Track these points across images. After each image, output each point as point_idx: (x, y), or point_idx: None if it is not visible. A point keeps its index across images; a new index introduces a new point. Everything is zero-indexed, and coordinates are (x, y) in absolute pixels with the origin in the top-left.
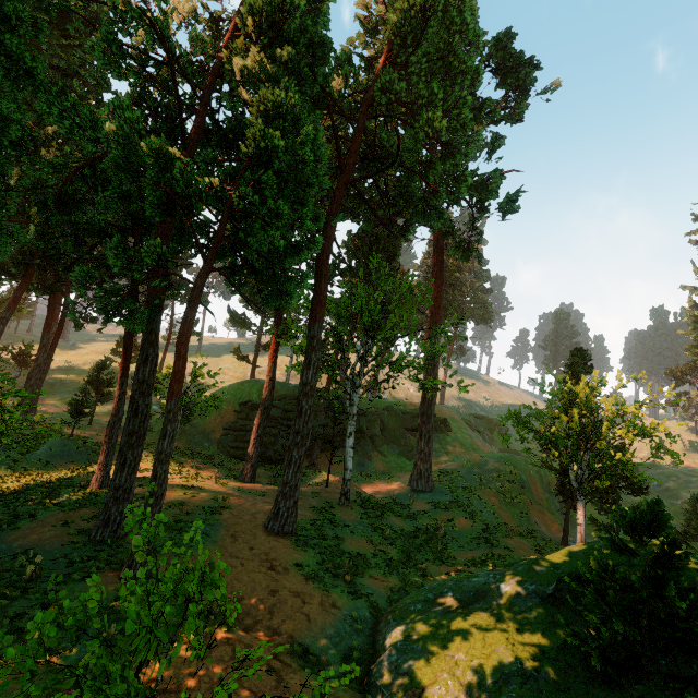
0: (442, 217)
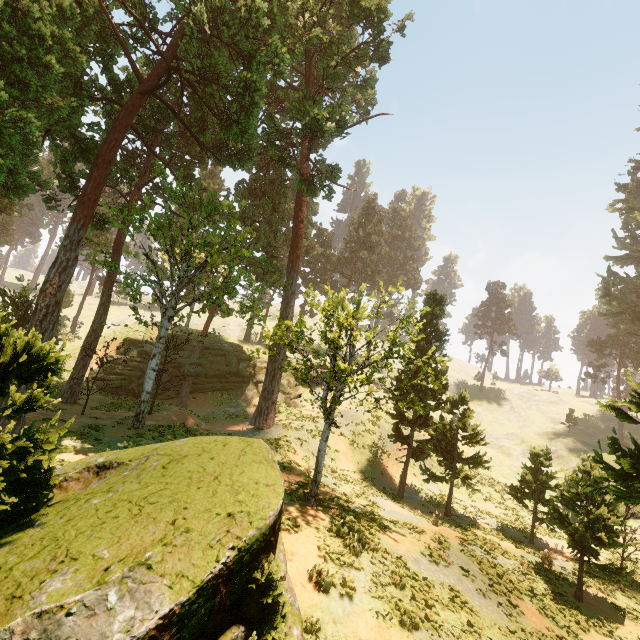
0: (247, 132)
